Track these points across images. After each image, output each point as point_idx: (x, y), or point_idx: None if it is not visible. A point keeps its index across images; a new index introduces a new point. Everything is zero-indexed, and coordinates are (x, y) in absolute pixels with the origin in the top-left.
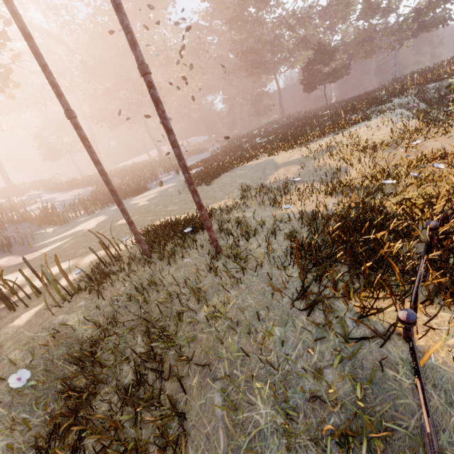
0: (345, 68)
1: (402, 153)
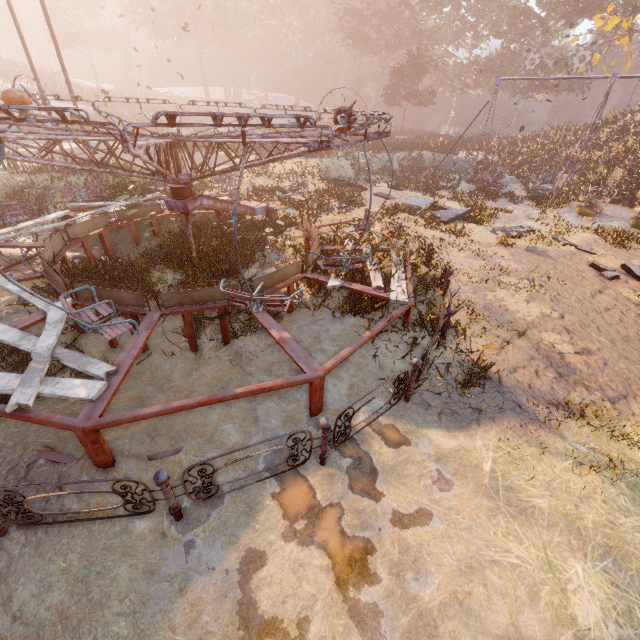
0: (432, 95)
1: (274, 184)
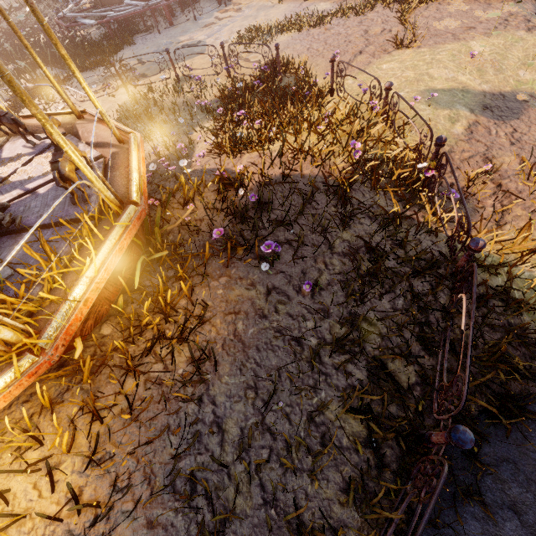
0: None
1: None
